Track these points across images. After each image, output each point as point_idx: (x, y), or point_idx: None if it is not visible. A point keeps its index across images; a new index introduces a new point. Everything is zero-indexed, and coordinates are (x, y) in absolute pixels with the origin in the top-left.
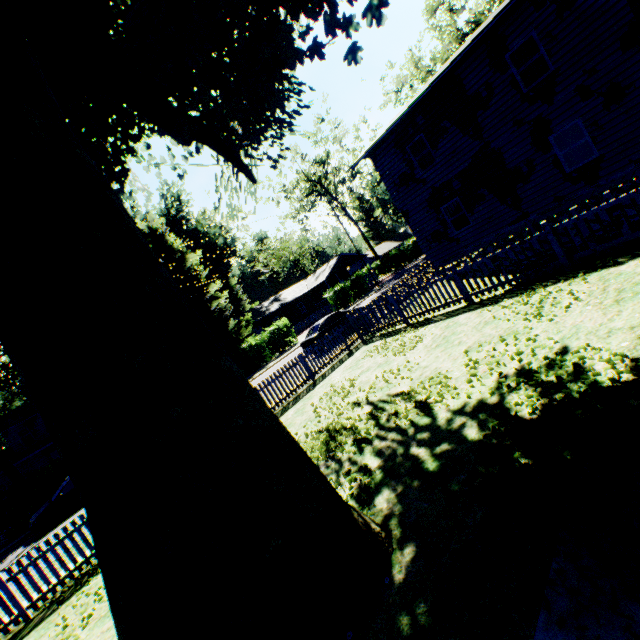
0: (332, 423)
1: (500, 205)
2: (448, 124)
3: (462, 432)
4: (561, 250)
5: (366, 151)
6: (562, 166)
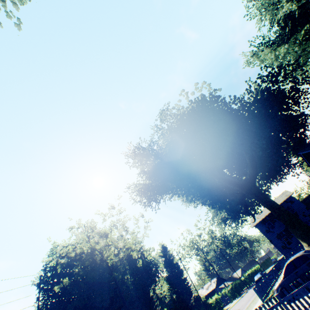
0: None
1: None
2: (275, 219)
3: None
4: None
5: (256, 223)
6: None
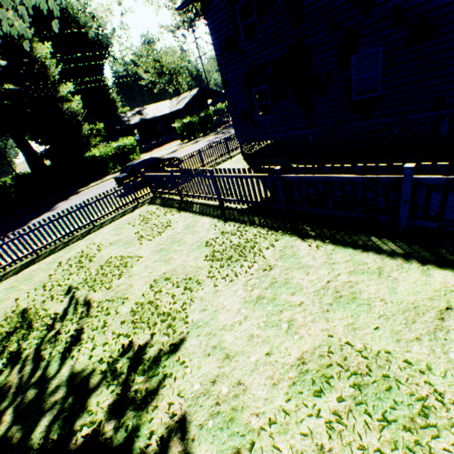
0: (35, 307)
1: (296, 108)
2: None
3: (41, 418)
4: (283, 198)
5: None
6: (351, 92)
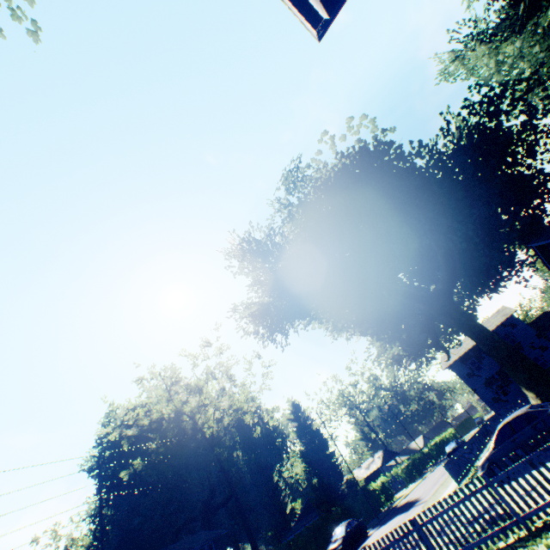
0: None
1: None
2: (484, 355)
3: None
4: None
5: (451, 363)
6: None
